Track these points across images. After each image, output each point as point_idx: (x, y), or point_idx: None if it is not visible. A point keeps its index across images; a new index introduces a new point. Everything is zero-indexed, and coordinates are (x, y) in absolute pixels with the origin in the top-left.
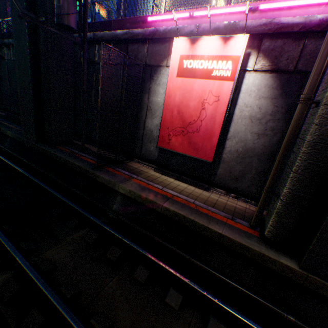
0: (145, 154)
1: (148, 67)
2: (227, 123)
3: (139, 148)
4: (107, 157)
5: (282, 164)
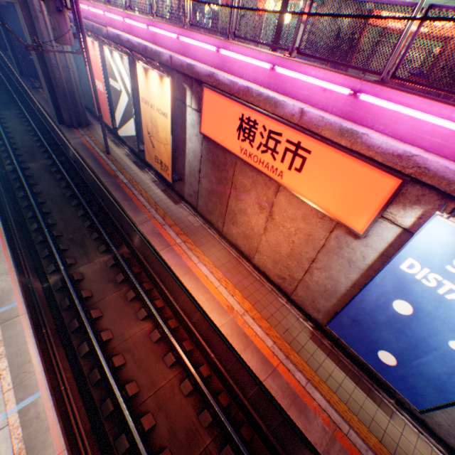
0: None
1: None
2: None
3: None
4: None
5: None
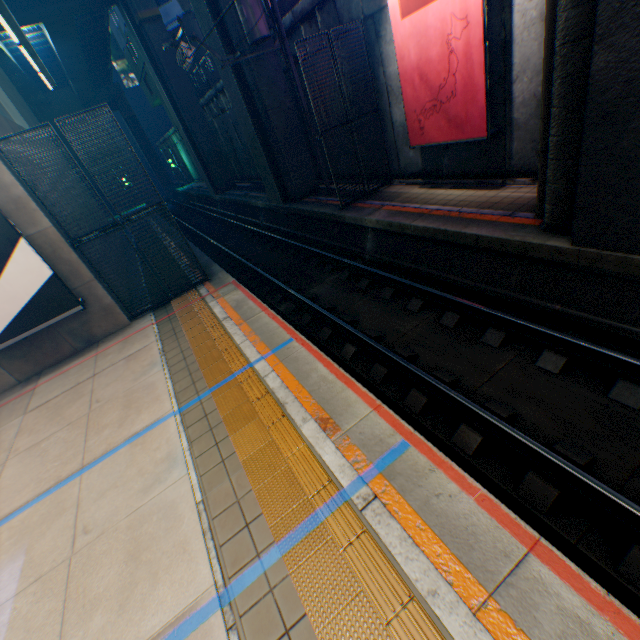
0: (405, 167)
1: (368, 21)
2: (506, 51)
3: (396, 162)
4: (358, 192)
5: (548, 99)
